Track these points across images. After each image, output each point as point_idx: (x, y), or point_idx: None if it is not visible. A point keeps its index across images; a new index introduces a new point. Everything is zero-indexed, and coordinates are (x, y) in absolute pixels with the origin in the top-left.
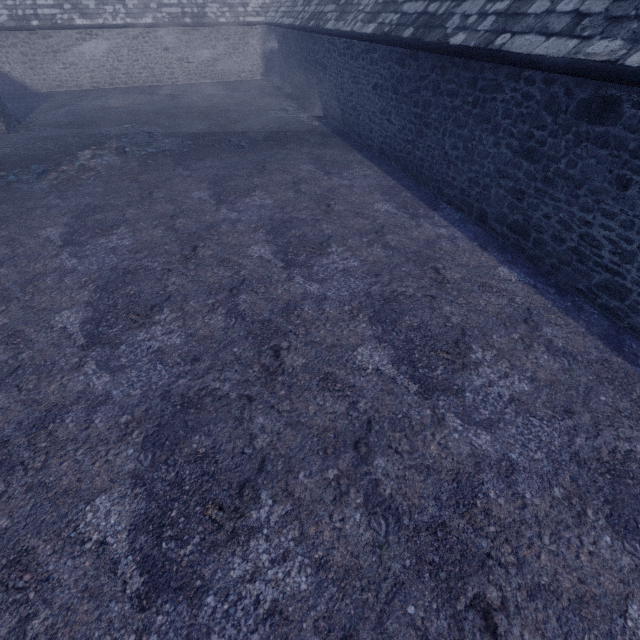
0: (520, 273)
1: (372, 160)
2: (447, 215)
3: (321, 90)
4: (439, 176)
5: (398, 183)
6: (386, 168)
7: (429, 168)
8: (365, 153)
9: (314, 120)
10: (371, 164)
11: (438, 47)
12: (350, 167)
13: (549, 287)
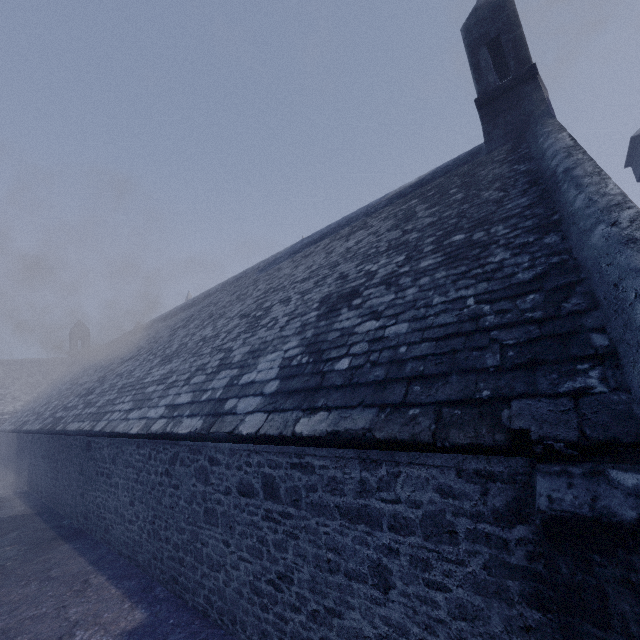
0: (76, 543)
1: (34, 507)
2: (59, 525)
3: (23, 468)
4: (64, 501)
5: (40, 516)
6: (41, 509)
7: (61, 498)
8: (33, 504)
9: (8, 492)
10: (29, 510)
11: (53, 432)
12: (3, 518)
13: (89, 544)
